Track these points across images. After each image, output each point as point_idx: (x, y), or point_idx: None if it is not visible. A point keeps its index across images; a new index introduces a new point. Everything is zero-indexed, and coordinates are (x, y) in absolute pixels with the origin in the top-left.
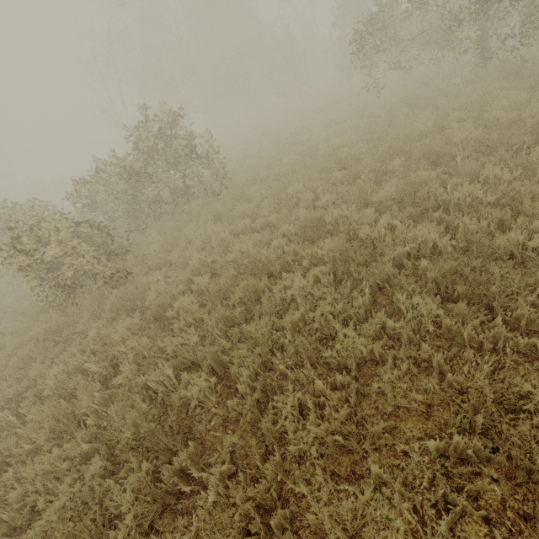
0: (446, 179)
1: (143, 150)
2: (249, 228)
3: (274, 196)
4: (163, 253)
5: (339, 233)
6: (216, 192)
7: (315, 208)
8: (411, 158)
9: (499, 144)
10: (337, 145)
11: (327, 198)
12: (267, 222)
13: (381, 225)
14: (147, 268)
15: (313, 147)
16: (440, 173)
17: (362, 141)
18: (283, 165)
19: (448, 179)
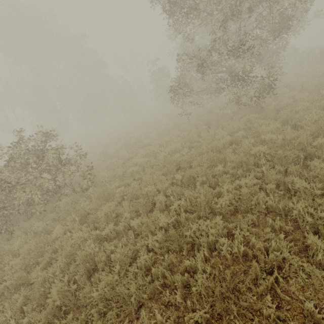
0: (260, 182)
1: (17, 163)
2: (113, 229)
3: (132, 196)
4: (24, 272)
5: (202, 250)
6: (83, 188)
7: (169, 212)
8: (226, 164)
9: (285, 157)
10: (170, 150)
11: (178, 203)
12: (129, 222)
13: (237, 239)
14: (6, 286)
15: (154, 151)
16: (254, 178)
17: (185, 147)
18: (135, 166)
19: (263, 184)
